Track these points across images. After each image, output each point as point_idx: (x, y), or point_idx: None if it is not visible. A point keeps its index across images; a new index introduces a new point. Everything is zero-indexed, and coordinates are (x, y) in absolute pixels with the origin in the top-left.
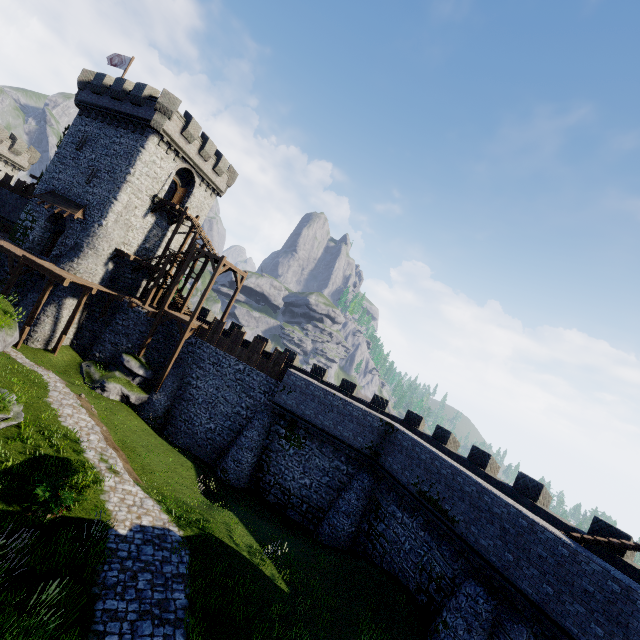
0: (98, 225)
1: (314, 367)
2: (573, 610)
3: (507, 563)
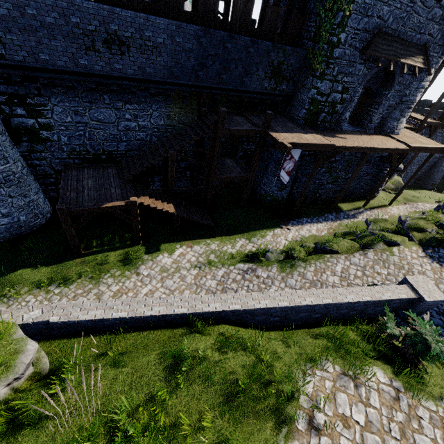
0: (434, 69)
1: None
2: None
3: None
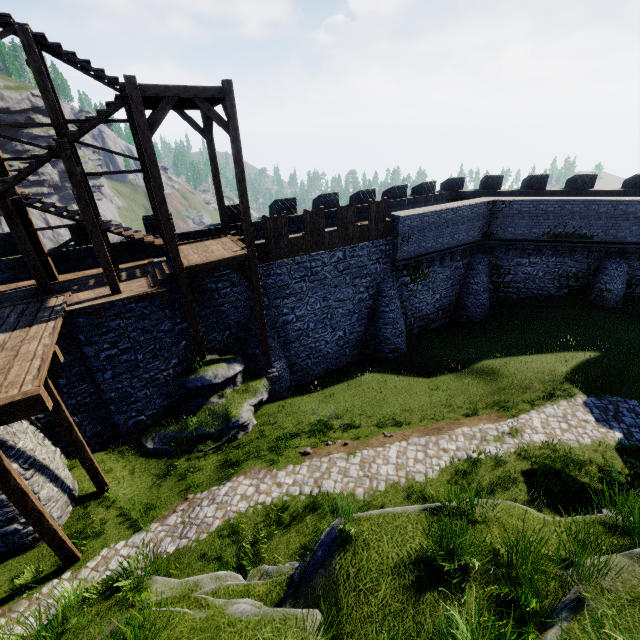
0: None
1: (362, 195)
2: None
3: None
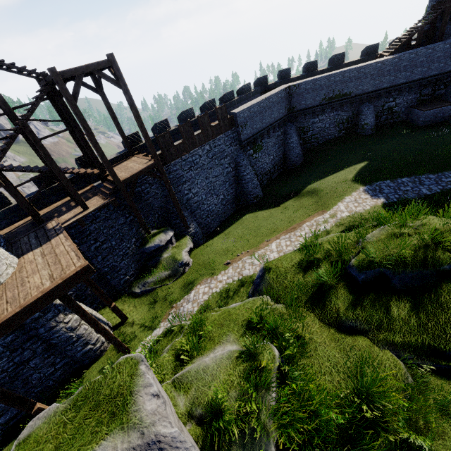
0: None
1: (208, 105)
2: (401, 76)
3: (376, 85)
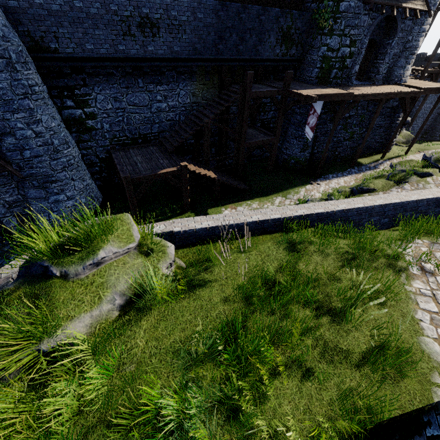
0: (432, 12)
1: None
2: None
3: None
